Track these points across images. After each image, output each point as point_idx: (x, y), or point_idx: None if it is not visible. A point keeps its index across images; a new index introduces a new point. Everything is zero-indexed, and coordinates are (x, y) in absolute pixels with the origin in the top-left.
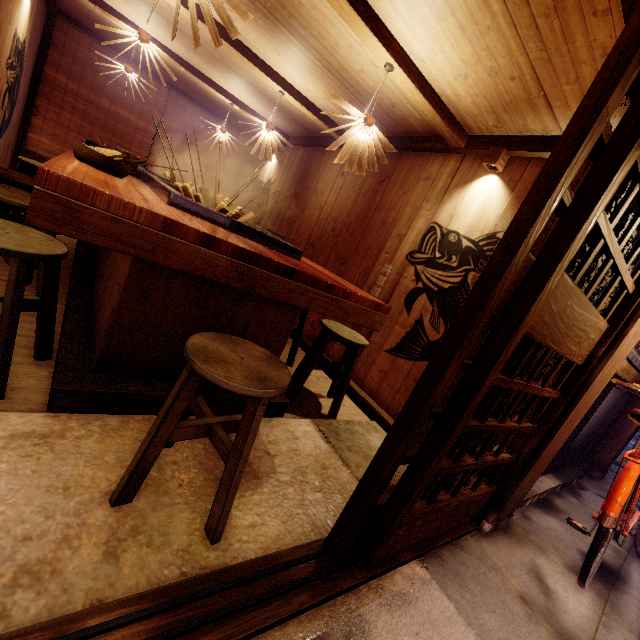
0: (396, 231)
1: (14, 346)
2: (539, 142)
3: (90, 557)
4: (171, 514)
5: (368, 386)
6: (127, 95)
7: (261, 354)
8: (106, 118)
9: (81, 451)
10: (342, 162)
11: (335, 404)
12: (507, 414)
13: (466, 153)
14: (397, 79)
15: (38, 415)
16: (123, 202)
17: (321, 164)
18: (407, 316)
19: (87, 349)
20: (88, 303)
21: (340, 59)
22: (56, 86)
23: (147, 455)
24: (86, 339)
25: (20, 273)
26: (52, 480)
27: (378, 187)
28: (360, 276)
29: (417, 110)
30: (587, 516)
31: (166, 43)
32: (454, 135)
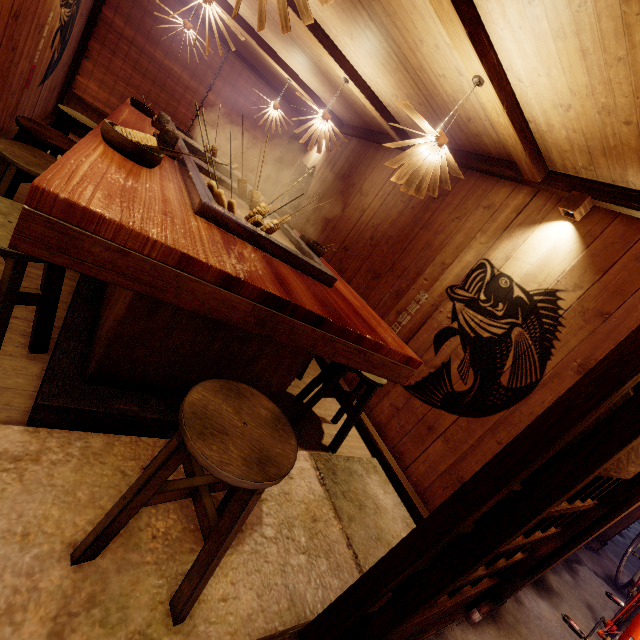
0: (440, 258)
1: (10, 332)
2: (635, 198)
3: (32, 639)
4: (136, 578)
5: (376, 418)
6: (183, 50)
7: (268, 413)
8: (158, 72)
9: (53, 482)
10: (400, 182)
11: (338, 438)
12: (535, 530)
13: (540, 189)
14: (484, 95)
15: (16, 429)
16: (134, 232)
17: (372, 162)
18: (434, 355)
19: (85, 350)
20: (99, 287)
21: (421, 57)
22: (112, 30)
23: (118, 519)
24: (87, 336)
25: (15, 274)
26: (12, 522)
27: (430, 203)
28: (391, 296)
29: (495, 130)
30: (580, 601)
31: (232, 2)
32: (532, 167)
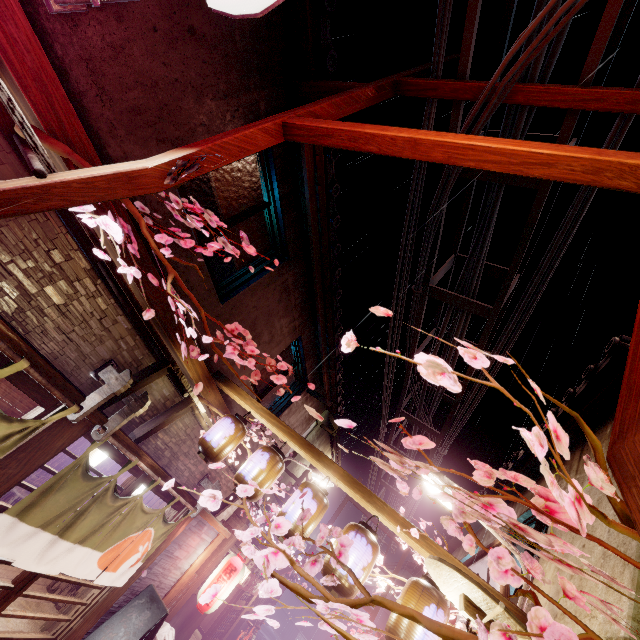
0: None
1: None
2: None
3: None
4: None
5: None
6: None
7: None
8: None
9: None
10: None
11: None
12: (227, 620)
13: None
14: None
15: None
16: None
17: None
18: None
19: None
20: None
21: None
22: None
23: None
24: None
25: None
26: None
27: None
28: None
29: None
30: None
31: None
32: None
